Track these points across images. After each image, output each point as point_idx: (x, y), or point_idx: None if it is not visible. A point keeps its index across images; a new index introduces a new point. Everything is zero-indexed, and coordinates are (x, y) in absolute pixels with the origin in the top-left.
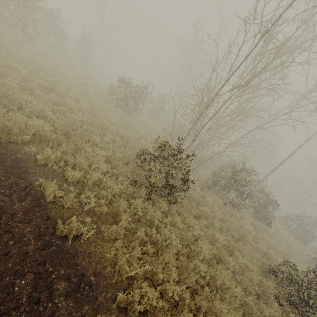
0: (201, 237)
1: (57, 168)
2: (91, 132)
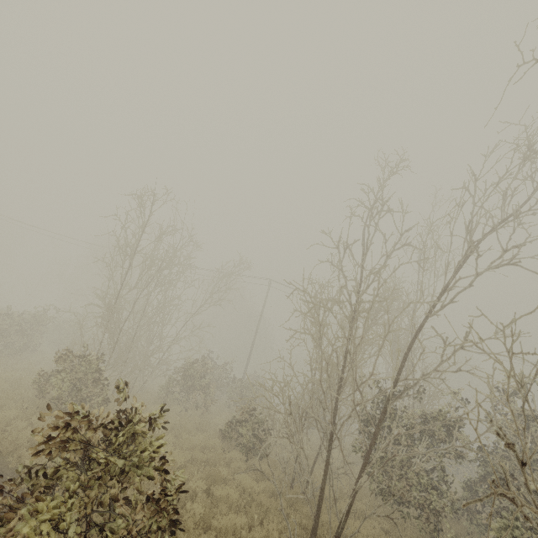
0: None
1: None
2: None
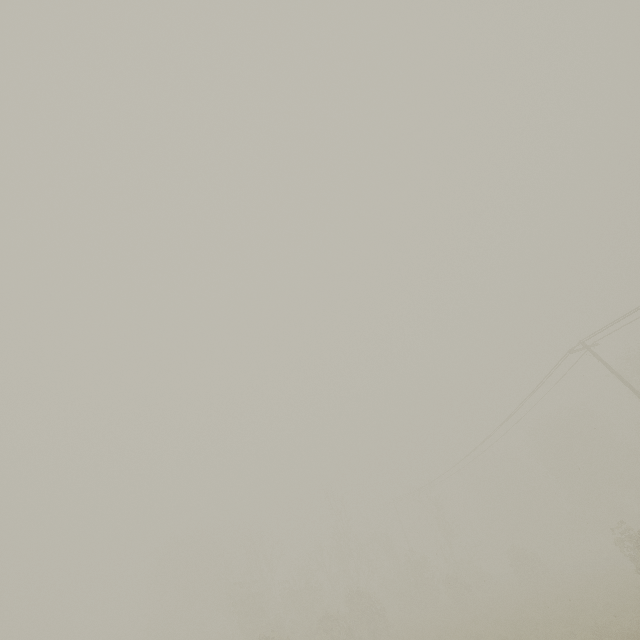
0: None
1: None
2: None
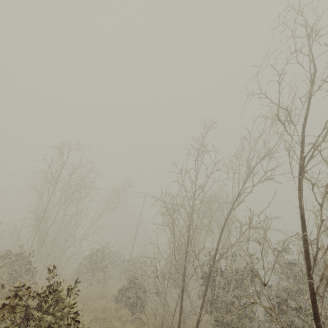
0: None
1: None
2: None
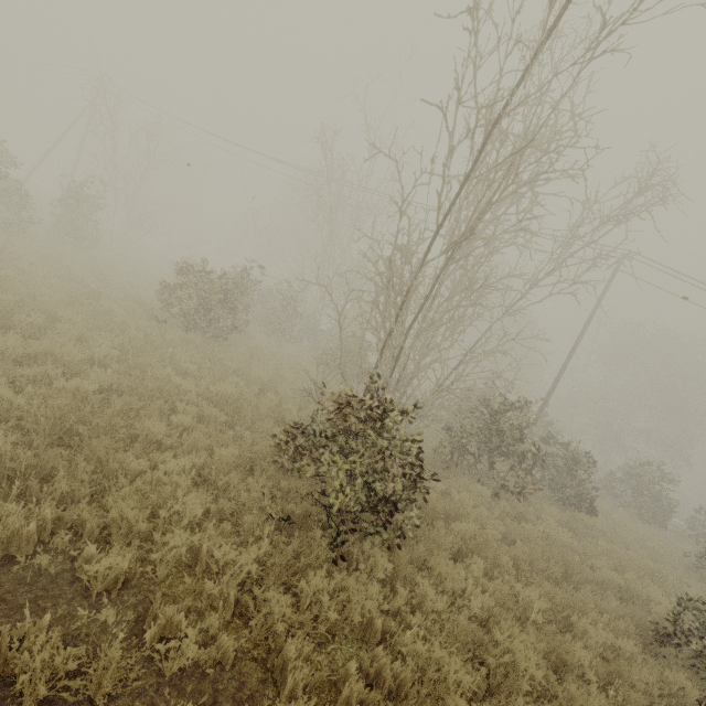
0: (490, 613)
1: (49, 560)
2: (136, 413)
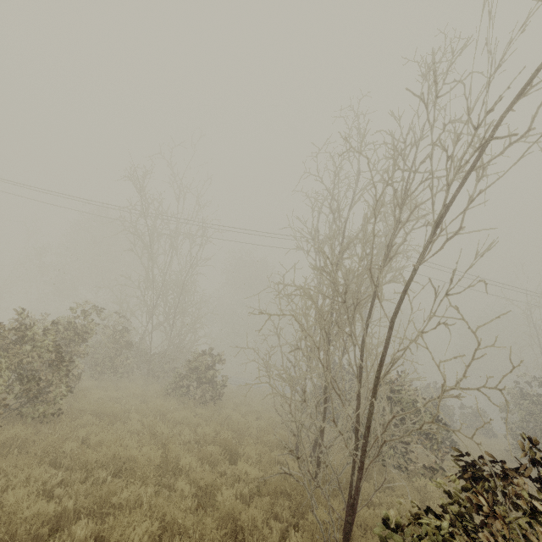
0: None
1: None
2: None
